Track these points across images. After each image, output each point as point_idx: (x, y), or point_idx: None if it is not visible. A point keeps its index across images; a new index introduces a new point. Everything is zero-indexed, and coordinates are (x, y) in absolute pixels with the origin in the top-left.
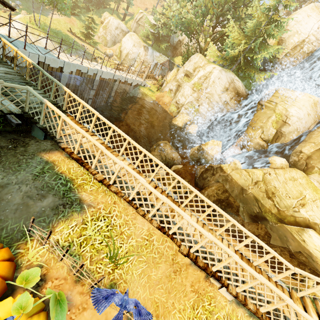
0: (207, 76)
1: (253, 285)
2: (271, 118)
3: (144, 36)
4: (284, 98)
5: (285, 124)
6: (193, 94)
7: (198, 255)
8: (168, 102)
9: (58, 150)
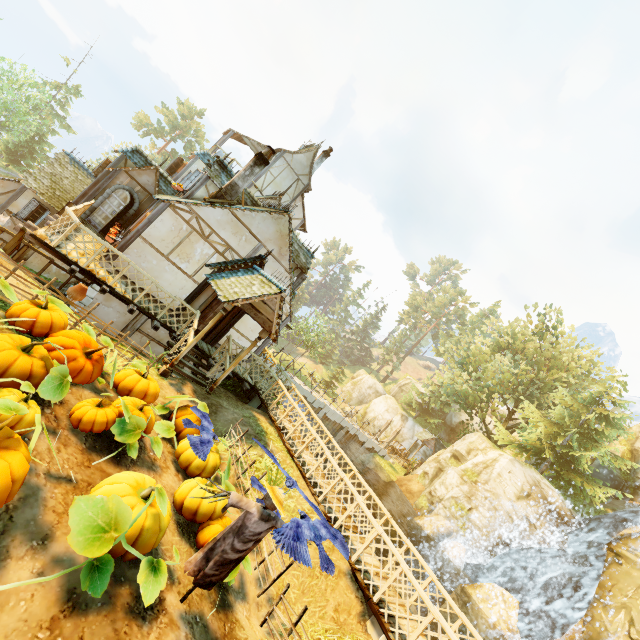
0: (488, 463)
1: None
2: None
3: (405, 403)
4: None
5: None
6: (462, 486)
7: (360, 567)
8: (416, 491)
9: (265, 416)
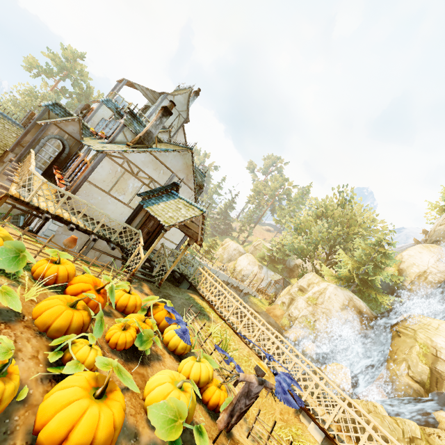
0: (322, 291)
1: None
2: (414, 348)
3: (260, 257)
4: (423, 325)
5: (438, 359)
6: (308, 308)
7: None
8: (279, 315)
9: (196, 295)
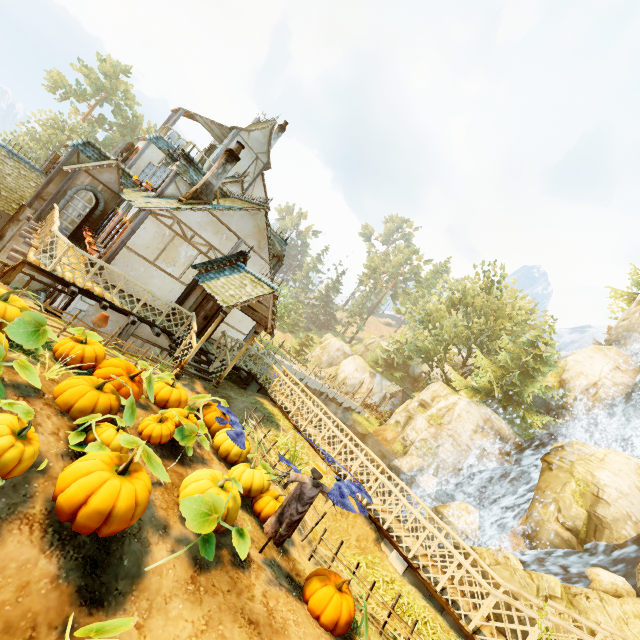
0: (450, 407)
1: (438, 580)
2: (568, 485)
3: (372, 361)
4: (584, 455)
5: (599, 501)
6: (429, 429)
7: (370, 507)
8: (391, 438)
9: (267, 399)
